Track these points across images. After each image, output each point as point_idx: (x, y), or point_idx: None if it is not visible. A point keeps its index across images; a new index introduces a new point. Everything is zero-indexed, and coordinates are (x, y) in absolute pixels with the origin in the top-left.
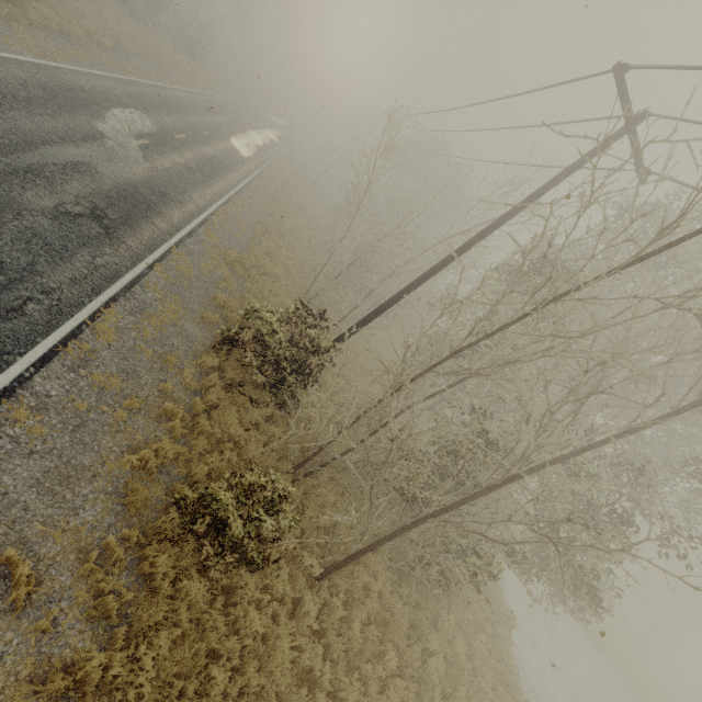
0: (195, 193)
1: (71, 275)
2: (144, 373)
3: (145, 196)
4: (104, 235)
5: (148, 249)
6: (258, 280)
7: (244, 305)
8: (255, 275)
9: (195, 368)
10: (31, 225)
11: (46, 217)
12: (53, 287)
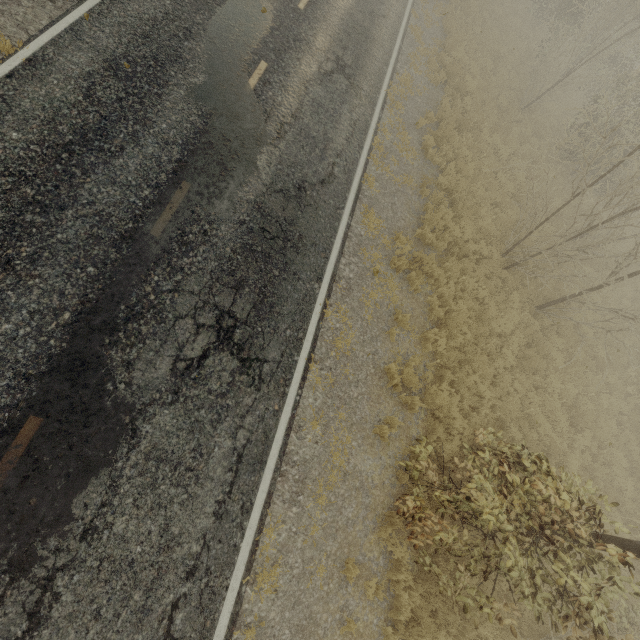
0: (340, 135)
1: (213, 503)
2: (320, 611)
3: (277, 217)
4: (239, 368)
5: (295, 343)
6: (438, 274)
7: (424, 351)
8: (434, 272)
9: (377, 544)
10: (151, 442)
11: (165, 404)
12: (196, 552)
